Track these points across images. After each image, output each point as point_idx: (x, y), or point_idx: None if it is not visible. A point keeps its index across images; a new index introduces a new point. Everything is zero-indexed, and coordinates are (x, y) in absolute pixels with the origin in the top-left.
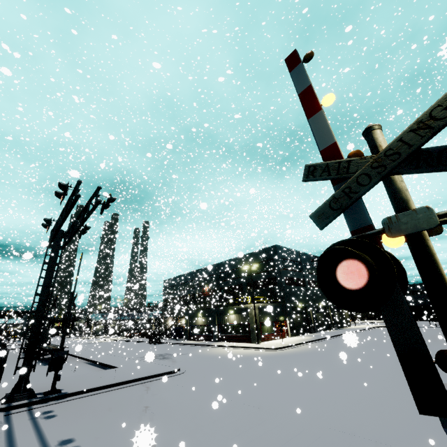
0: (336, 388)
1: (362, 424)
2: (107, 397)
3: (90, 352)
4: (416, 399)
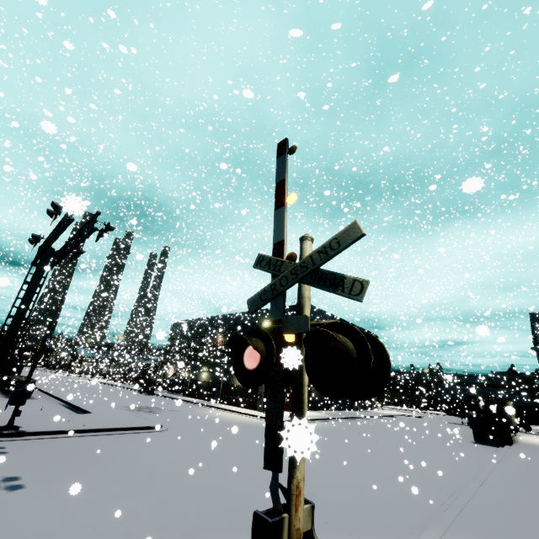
0: (319, 470)
1: (322, 505)
2: (70, 442)
3: (66, 391)
4: (265, 457)
